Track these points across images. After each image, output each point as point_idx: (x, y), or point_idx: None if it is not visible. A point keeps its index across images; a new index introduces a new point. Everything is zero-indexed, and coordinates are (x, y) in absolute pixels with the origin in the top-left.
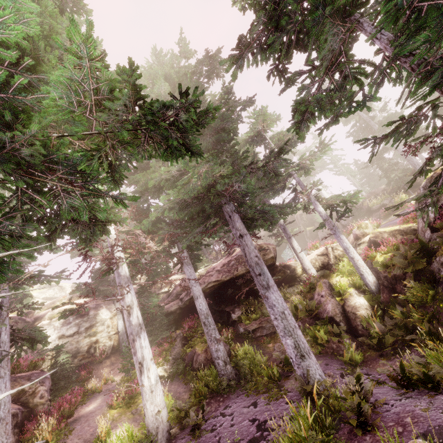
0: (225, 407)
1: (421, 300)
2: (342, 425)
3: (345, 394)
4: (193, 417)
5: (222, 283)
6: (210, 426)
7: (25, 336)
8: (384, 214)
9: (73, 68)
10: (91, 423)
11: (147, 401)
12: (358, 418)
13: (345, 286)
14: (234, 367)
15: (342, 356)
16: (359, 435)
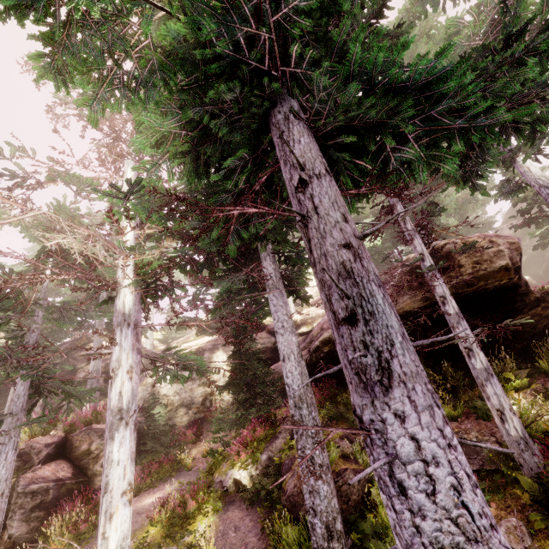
0: None
1: None
2: None
3: None
4: None
5: None
6: None
7: (53, 389)
8: None
9: None
10: None
11: None
12: None
13: None
14: (362, 544)
15: None
16: None
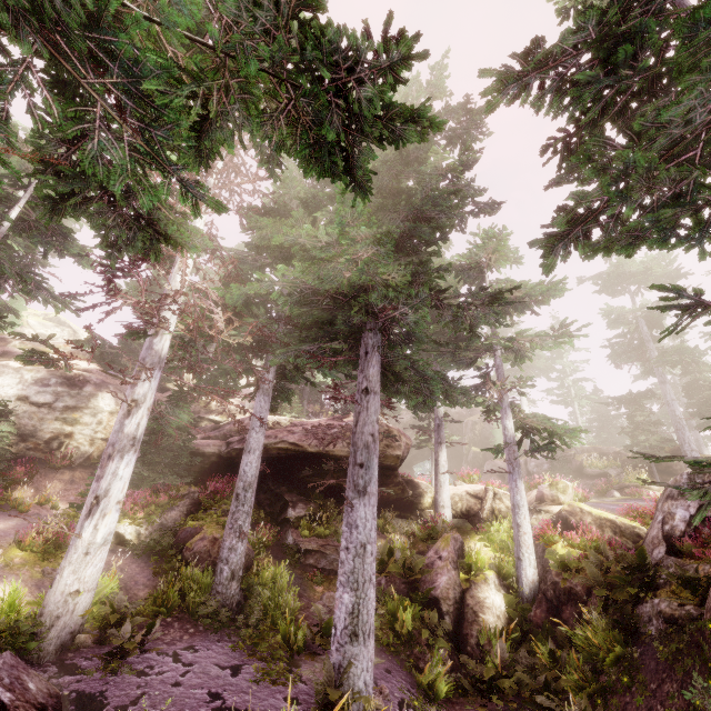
0: (189, 647)
1: (595, 654)
2: None
3: None
4: (125, 634)
5: (302, 452)
6: (143, 663)
7: None
8: (599, 489)
9: None
10: None
11: (71, 564)
12: None
13: (484, 563)
14: (243, 591)
15: (419, 672)
16: None
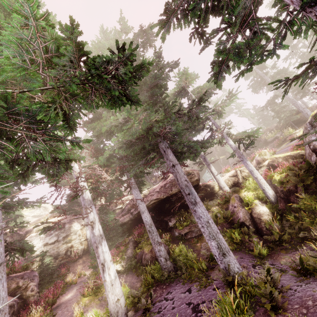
0: (168, 293)
1: (311, 207)
2: (257, 307)
3: (259, 284)
4: (144, 303)
5: (161, 200)
6: (156, 308)
7: (17, 247)
8: (277, 144)
9: (20, 27)
10: (69, 309)
11: (109, 292)
12: (270, 302)
13: (252, 199)
14: (172, 262)
15: (252, 251)
16: (272, 316)
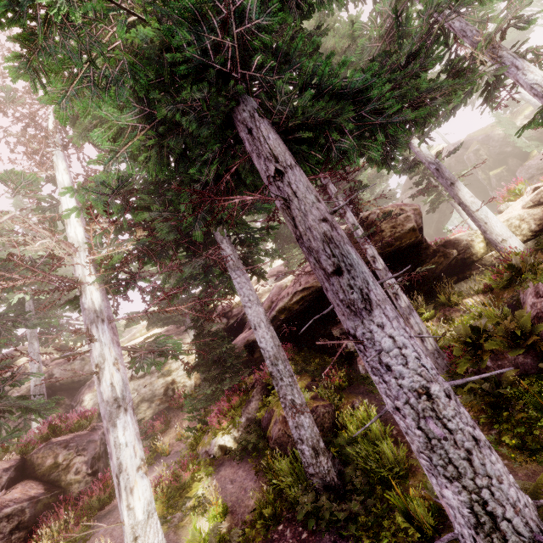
0: None
1: None
2: None
3: None
4: None
5: (317, 292)
6: None
7: (8, 408)
8: None
9: None
10: (115, 529)
11: None
12: None
13: None
14: (339, 454)
15: None
16: None
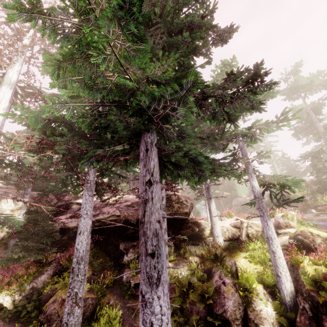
0: None
1: None
2: None
3: None
4: None
5: (125, 220)
6: None
7: None
8: (302, 209)
9: None
10: None
11: None
12: None
13: (254, 281)
14: None
15: None
16: None
